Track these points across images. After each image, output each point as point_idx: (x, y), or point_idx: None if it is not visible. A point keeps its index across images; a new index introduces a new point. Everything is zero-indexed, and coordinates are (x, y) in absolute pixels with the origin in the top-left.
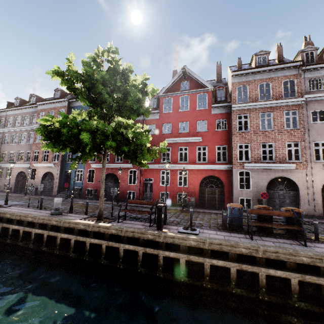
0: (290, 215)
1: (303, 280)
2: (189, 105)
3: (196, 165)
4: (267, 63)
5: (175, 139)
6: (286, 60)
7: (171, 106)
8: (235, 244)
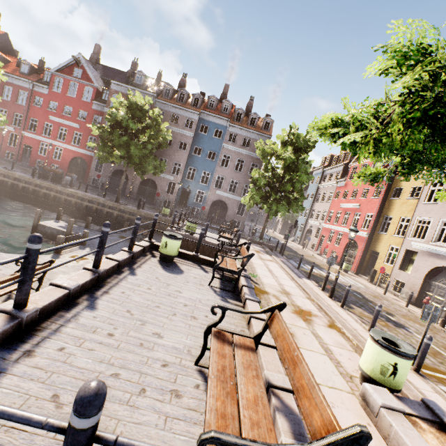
0: (61, 174)
1: (34, 189)
2: (77, 93)
3: (70, 146)
4: (142, 83)
5: (58, 119)
6: (163, 87)
7: (62, 87)
8: (14, 173)
